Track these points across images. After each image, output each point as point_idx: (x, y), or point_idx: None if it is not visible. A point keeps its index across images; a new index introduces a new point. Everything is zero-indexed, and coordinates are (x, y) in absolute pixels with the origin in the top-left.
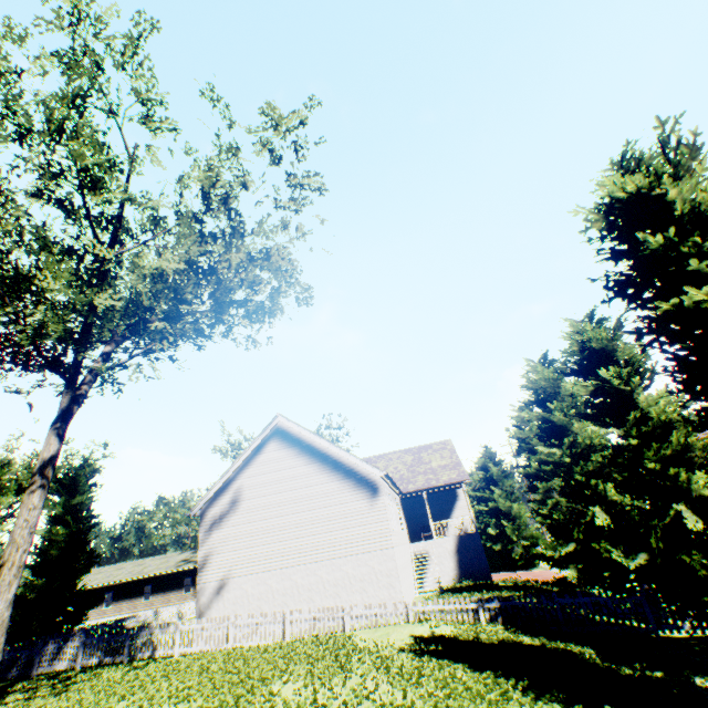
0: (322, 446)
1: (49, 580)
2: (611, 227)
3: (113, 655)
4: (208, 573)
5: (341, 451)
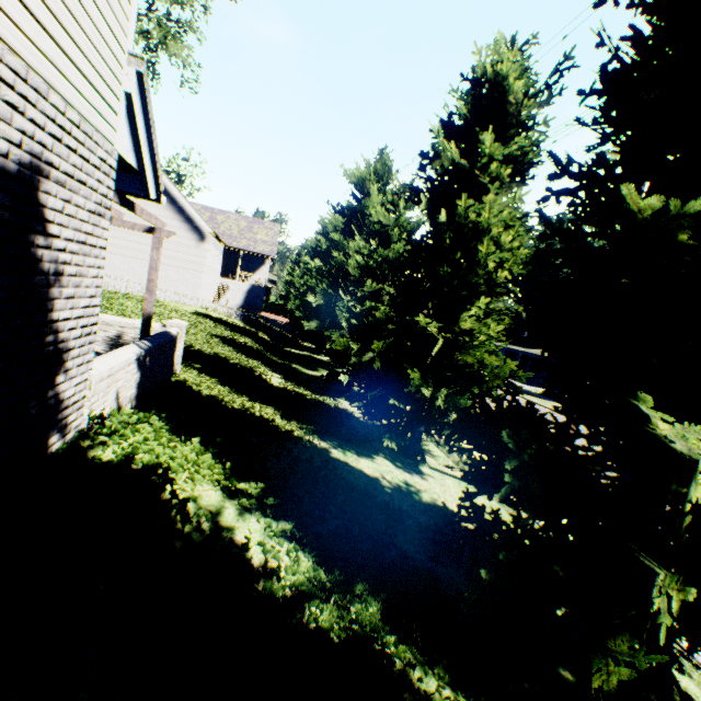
0: (174, 193)
1: None
2: (352, 183)
3: None
4: None
5: (187, 204)
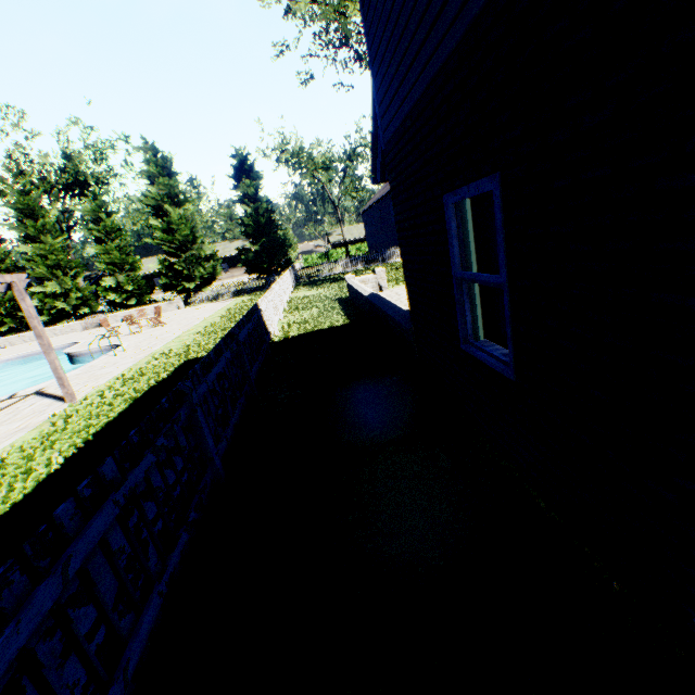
0: None
1: (267, 239)
2: None
3: (371, 264)
4: None
5: None
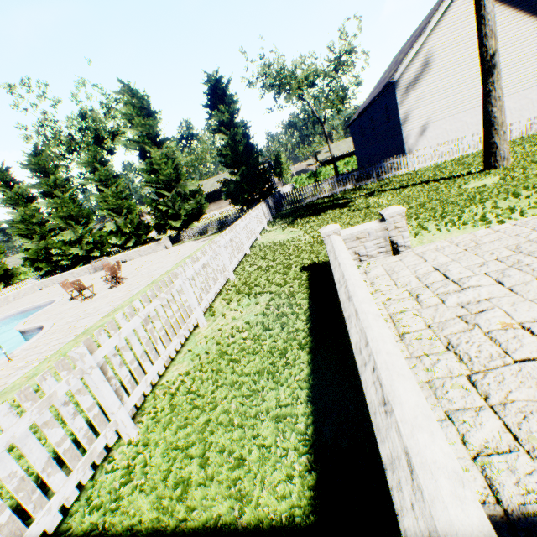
0: None
1: (246, 167)
2: None
3: (363, 181)
4: (410, 125)
5: None
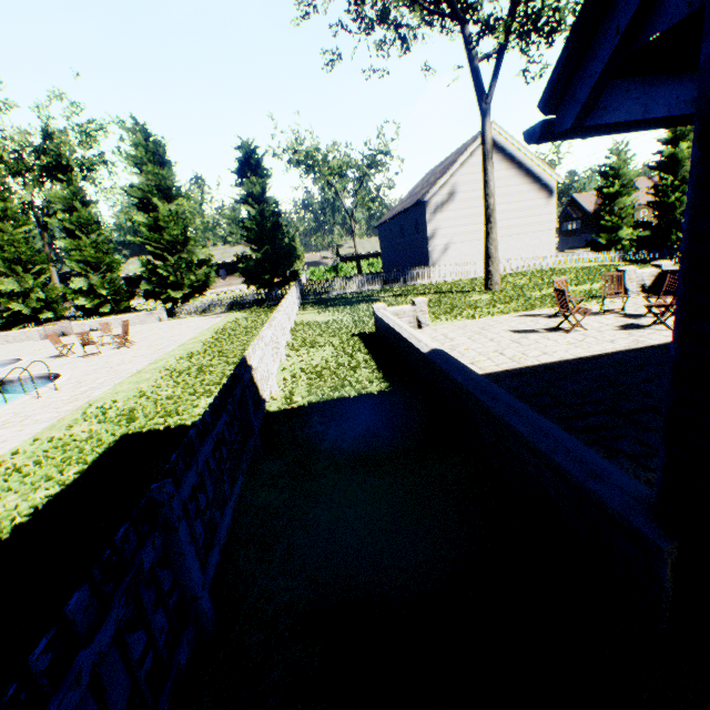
0: (519, 156)
1: (272, 247)
2: None
3: (391, 284)
4: (436, 241)
5: (538, 163)
